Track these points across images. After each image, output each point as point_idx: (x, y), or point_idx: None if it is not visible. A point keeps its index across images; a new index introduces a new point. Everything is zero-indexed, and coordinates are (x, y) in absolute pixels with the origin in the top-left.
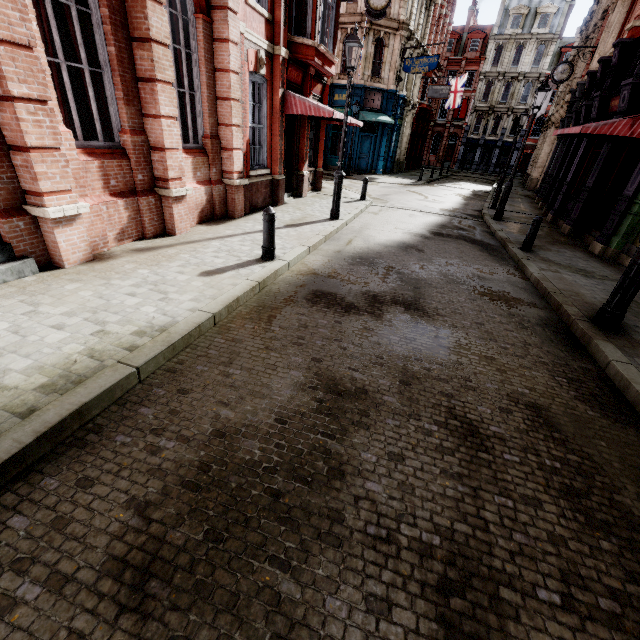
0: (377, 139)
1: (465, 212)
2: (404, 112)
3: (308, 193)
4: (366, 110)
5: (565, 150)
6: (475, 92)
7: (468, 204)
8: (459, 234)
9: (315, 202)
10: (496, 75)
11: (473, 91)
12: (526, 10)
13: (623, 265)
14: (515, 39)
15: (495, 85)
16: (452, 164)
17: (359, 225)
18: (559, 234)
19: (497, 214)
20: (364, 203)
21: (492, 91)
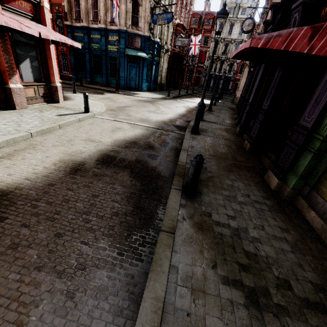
0: (140, 68)
1: (176, 123)
2: (161, 53)
3: (38, 104)
4: (130, 48)
5: (250, 79)
6: (209, 48)
7: (186, 115)
8: (137, 157)
9: (18, 115)
10: (220, 39)
11: (208, 47)
12: (234, 4)
13: (303, 216)
14: (229, 20)
15: (220, 45)
16: (199, 87)
17: (13, 149)
18: (241, 150)
19: (194, 128)
20: (79, 116)
21: (218, 48)
